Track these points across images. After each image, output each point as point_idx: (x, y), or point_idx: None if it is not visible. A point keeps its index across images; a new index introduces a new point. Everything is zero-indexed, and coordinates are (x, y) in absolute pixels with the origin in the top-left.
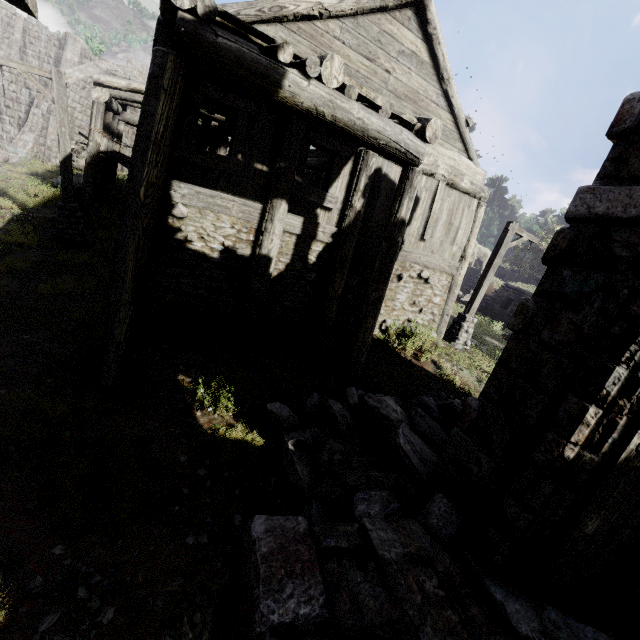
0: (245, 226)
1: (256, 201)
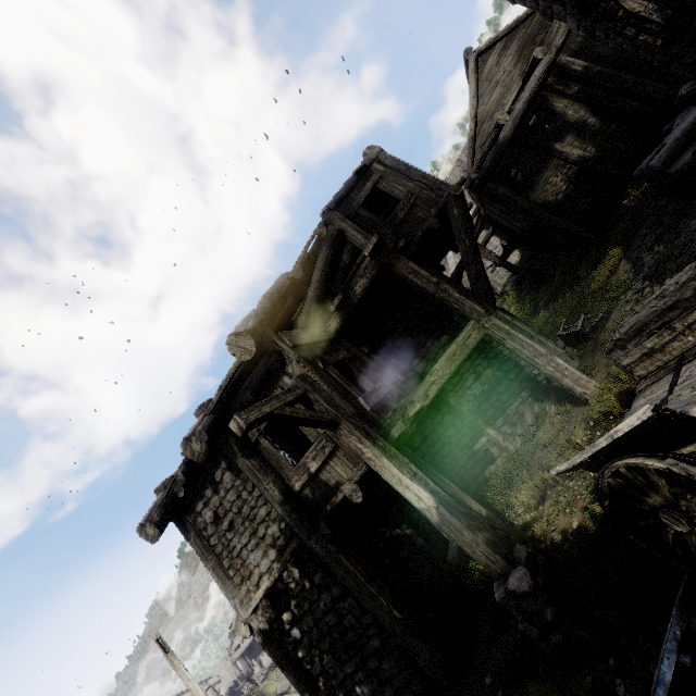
0: (559, 169)
1: (548, 161)
